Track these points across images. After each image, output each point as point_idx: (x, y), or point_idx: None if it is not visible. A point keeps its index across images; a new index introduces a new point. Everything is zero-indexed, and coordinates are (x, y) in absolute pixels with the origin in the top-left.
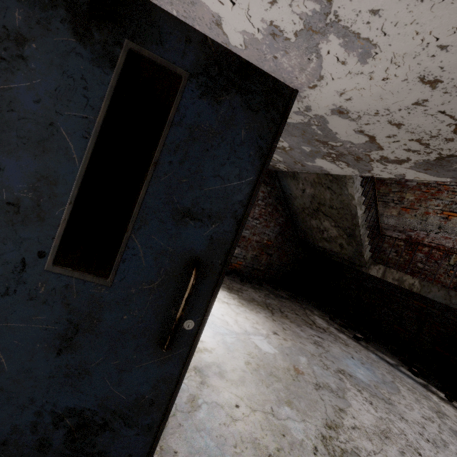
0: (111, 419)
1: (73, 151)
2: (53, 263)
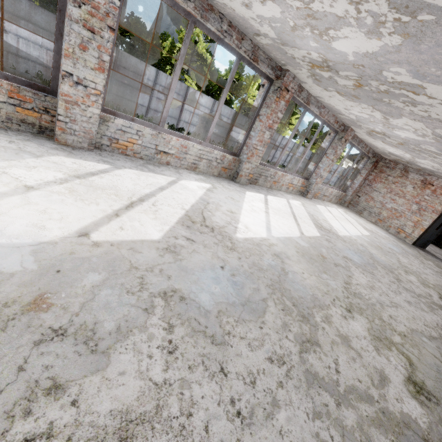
0: (429, 241)
1: (441, 222)
2: (435, 229)
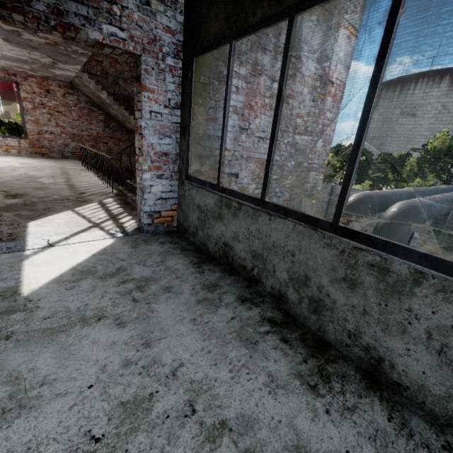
0: None
1: None
2: None
